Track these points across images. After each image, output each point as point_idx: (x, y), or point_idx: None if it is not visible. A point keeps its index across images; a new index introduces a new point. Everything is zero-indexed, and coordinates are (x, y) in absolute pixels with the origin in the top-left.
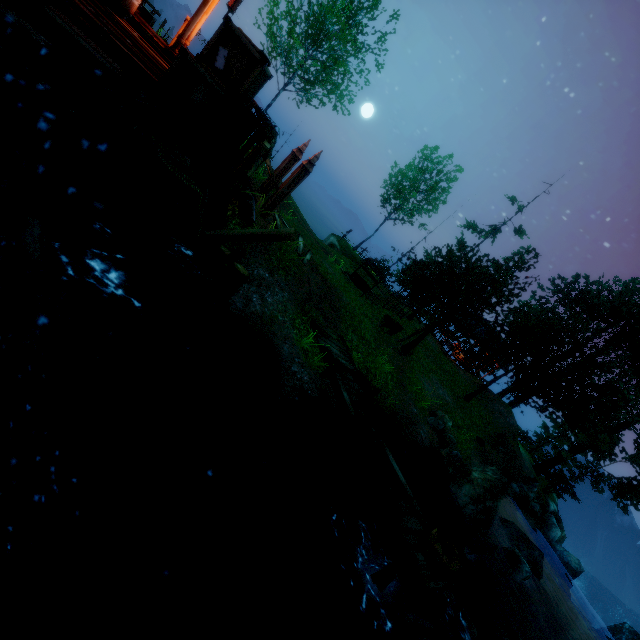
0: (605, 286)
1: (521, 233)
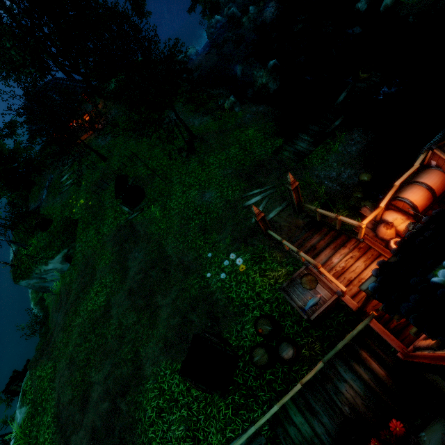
0: None
1: None
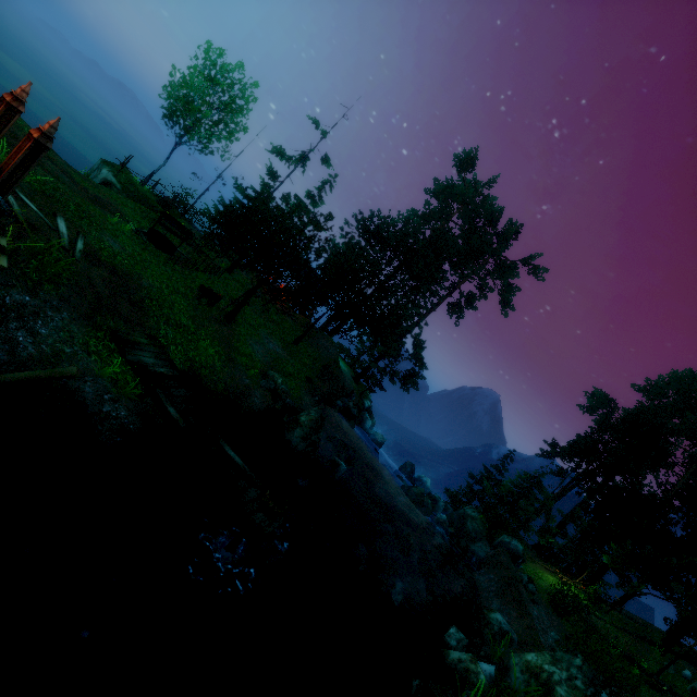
0: (391, 223)
1: (328, 163)
